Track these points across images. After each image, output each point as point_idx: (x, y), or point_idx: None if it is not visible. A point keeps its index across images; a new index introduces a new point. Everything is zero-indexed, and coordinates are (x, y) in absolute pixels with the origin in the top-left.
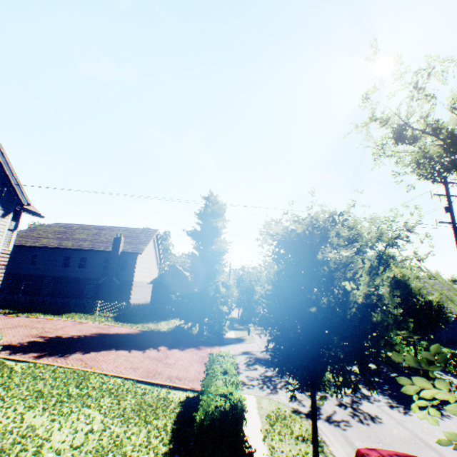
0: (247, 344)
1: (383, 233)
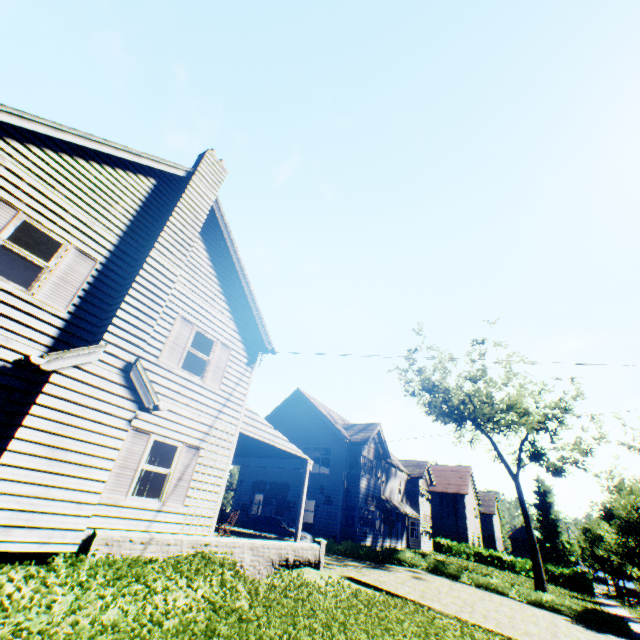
0: (596, 585)
1: None
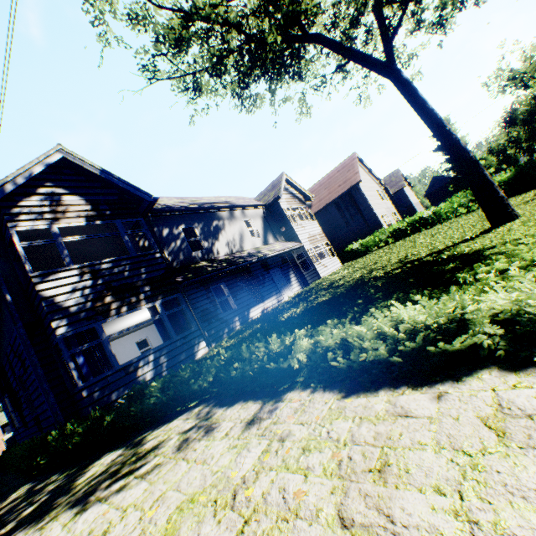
0: None
1: None
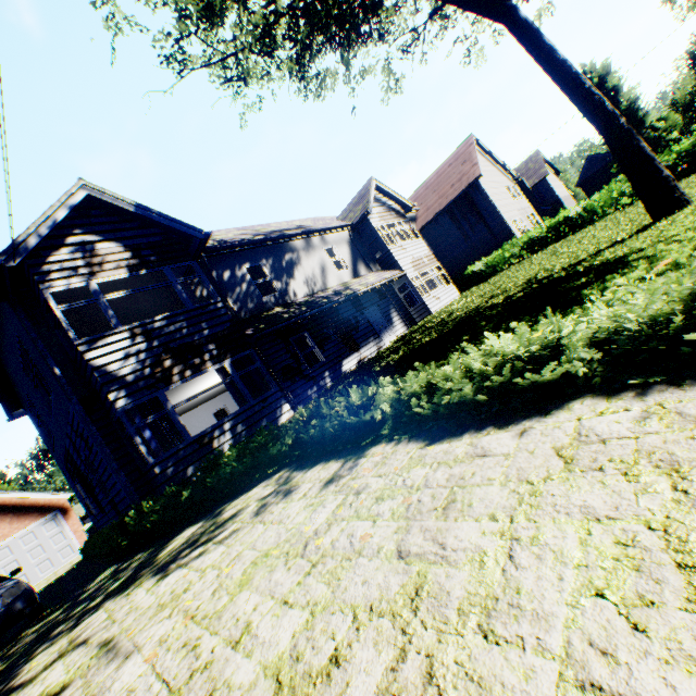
0: None
1: None
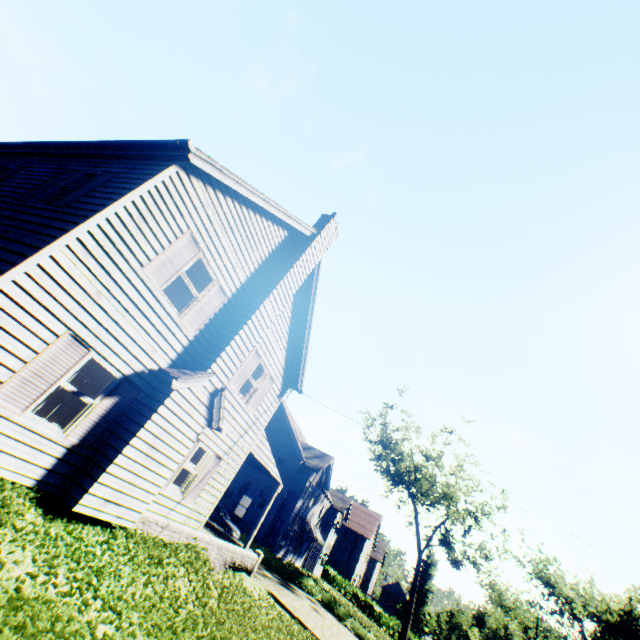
0: None
1: (539, 631)
